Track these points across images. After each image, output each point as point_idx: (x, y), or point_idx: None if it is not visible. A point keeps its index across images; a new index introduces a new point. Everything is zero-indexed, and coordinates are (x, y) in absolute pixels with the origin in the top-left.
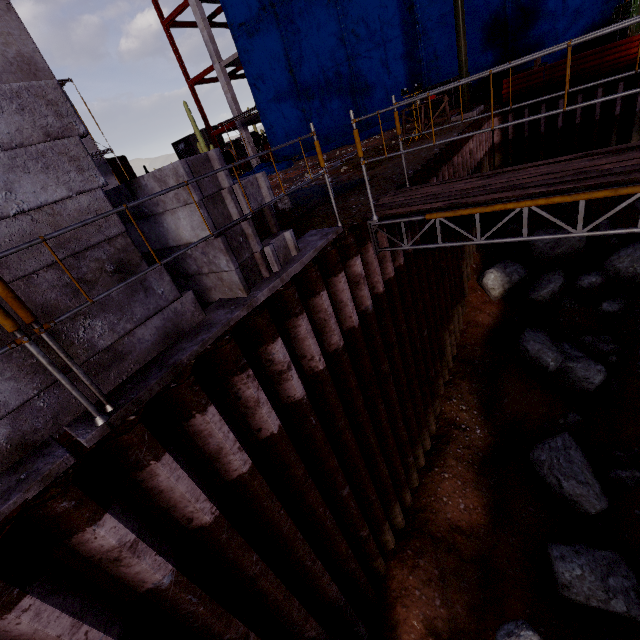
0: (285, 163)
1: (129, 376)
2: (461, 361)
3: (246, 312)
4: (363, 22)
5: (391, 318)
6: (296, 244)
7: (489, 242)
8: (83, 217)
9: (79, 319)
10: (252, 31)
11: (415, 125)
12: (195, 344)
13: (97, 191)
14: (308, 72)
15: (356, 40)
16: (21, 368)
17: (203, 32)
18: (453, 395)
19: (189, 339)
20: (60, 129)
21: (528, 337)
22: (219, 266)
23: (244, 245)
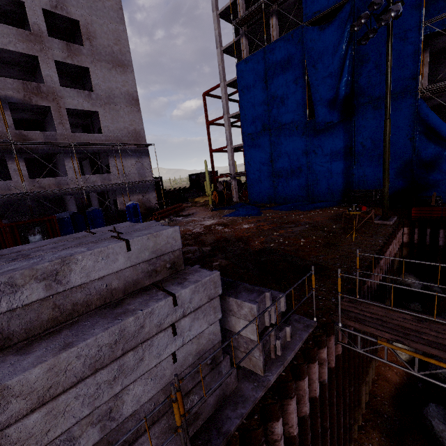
0: (257, 211)
1: (197, 430)
2: (372, 410)
3: (264, 392)
4: (321, 148)
5: (335, 384)
6: (291, 334)
7: (424, 378)
8: (208, 336)
9: (190, 396)
10: (255, 138)
11: (353, 228)
12: (237, 417)
13: (217, 321)
14: (282, 163)
15: (314, 155)
16: (162, 430)
17: (227, 131)
18: (365, 442)
19: (231, 407)
20: (214, 294)
21: (433, 413)
22: (253, 353)
23: (268, 341)
